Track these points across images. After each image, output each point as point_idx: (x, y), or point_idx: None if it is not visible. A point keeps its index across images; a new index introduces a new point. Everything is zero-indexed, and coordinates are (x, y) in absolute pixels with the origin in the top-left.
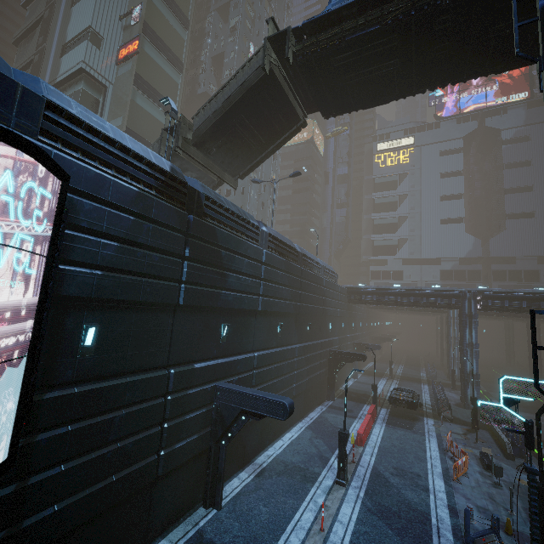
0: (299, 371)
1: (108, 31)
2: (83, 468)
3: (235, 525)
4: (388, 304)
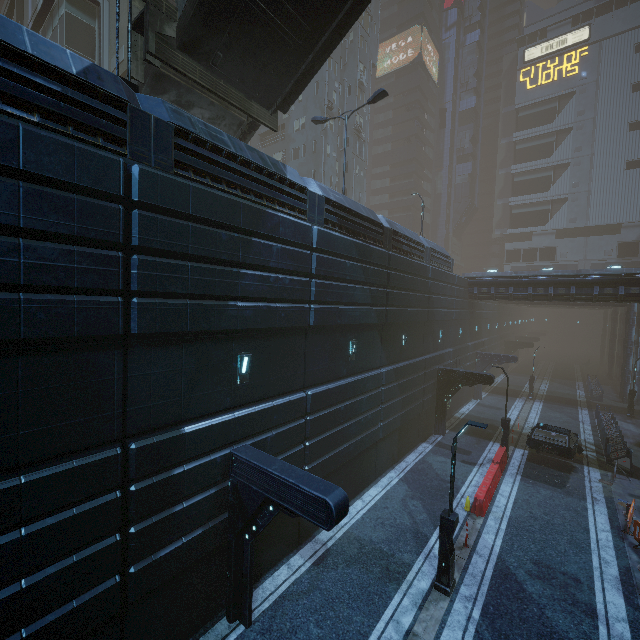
0: (389, 405)
1: None
2: None
3: None
4: (533, 299)
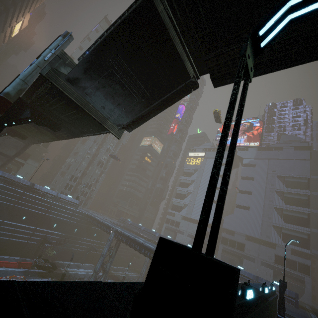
0: (1, 232)
1: None
2: None
3: None
4: (96, 226)
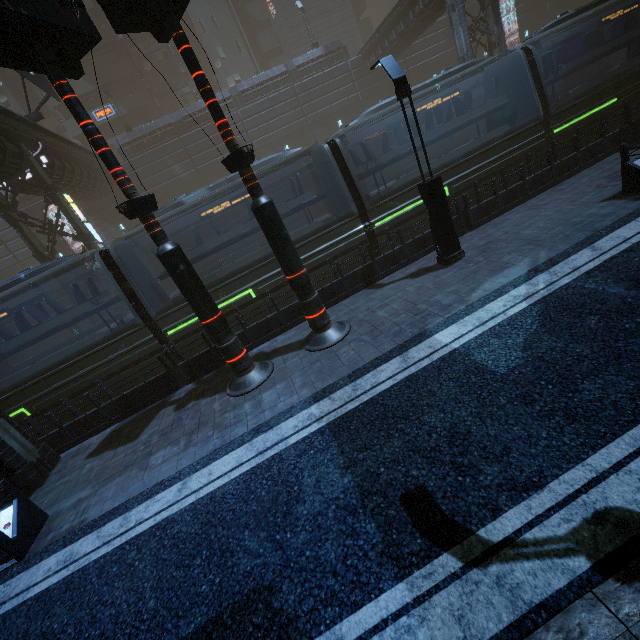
0: None
1: None
2: None
3: None
4: None
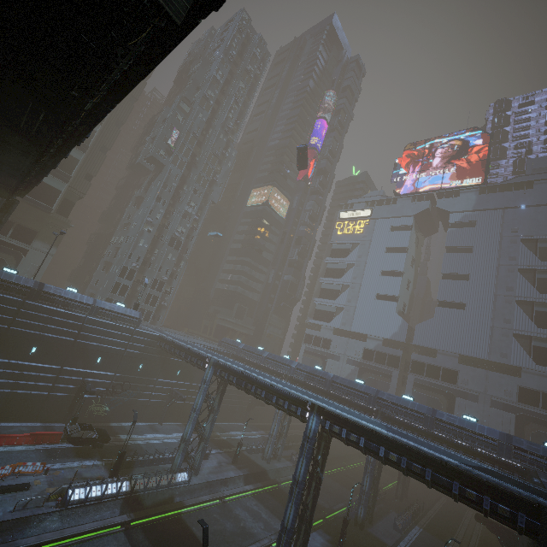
0: None
1: None
2: None
3: None
4: (177, 356)
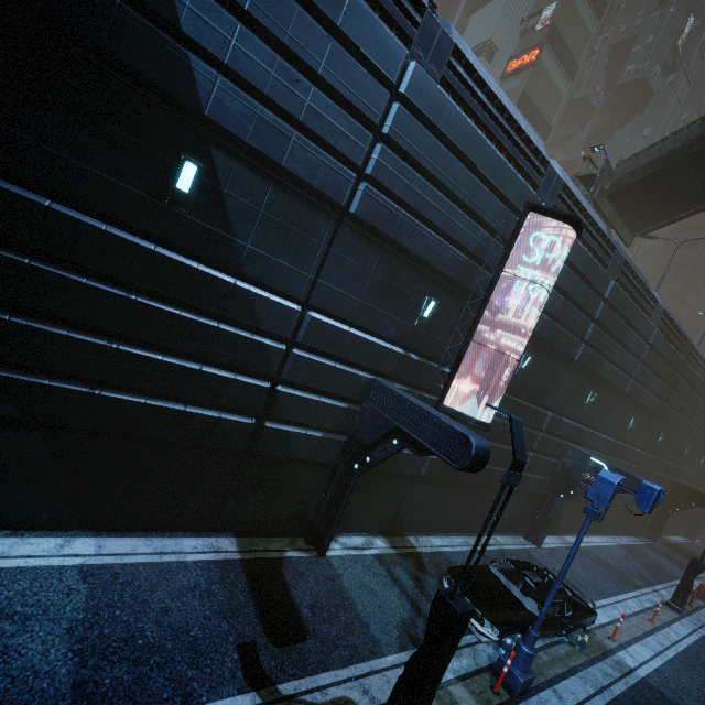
0: None
1: (505, 40)
2: (493, 450)
3: (557, 565)
4: None
